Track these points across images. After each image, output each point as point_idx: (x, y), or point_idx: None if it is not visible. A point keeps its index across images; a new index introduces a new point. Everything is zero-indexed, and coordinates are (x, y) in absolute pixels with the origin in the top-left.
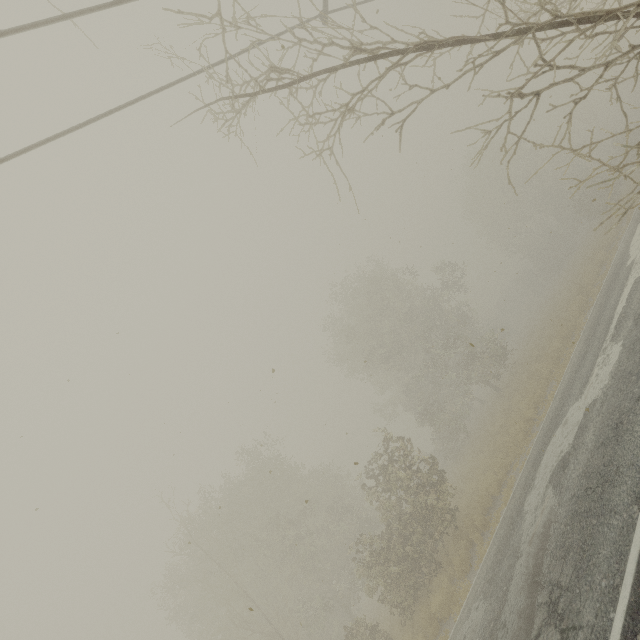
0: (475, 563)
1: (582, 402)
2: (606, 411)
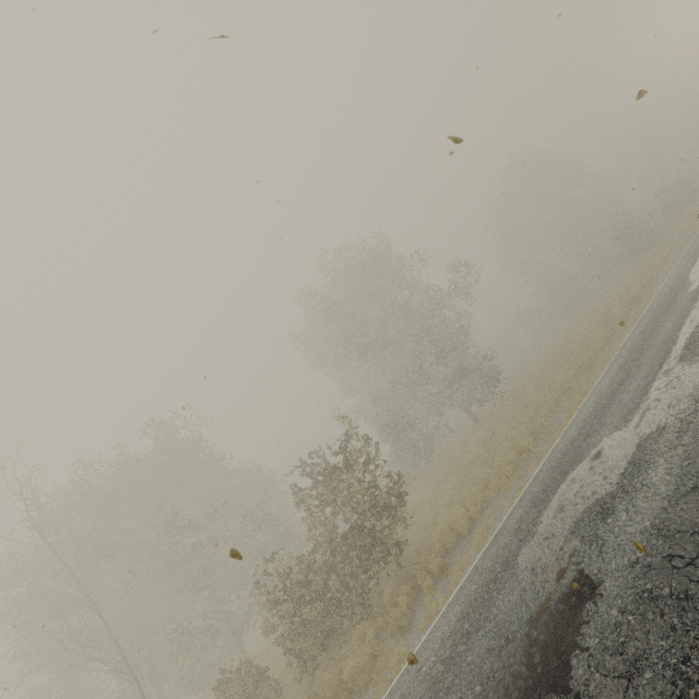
0: (419, 620)
1: (631, 431)
2: (694, 443)
